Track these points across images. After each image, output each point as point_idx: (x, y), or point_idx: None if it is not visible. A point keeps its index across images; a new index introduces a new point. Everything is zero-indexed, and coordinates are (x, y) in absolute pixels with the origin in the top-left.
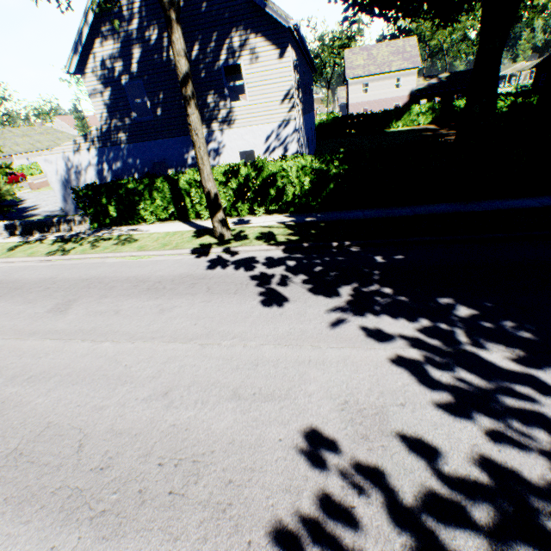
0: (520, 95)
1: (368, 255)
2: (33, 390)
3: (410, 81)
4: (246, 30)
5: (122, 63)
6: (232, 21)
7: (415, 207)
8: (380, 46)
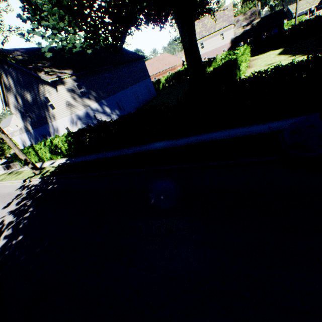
0: (289, 30)
1: (52, 184)
2: None
3: (229, 33)
4: (43, 84)
5: (18, 103)
6: (37, 82)
7: (101, 153)
8: (209, 16)
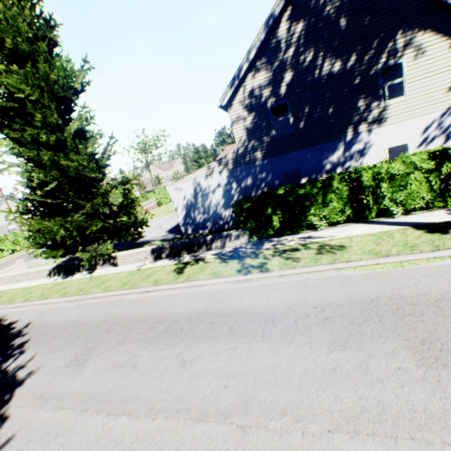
0: None
1: None
2: None
3: None
4: (412, 30)
5: (270, 88)
6: (396, 26)
7: None
8: None
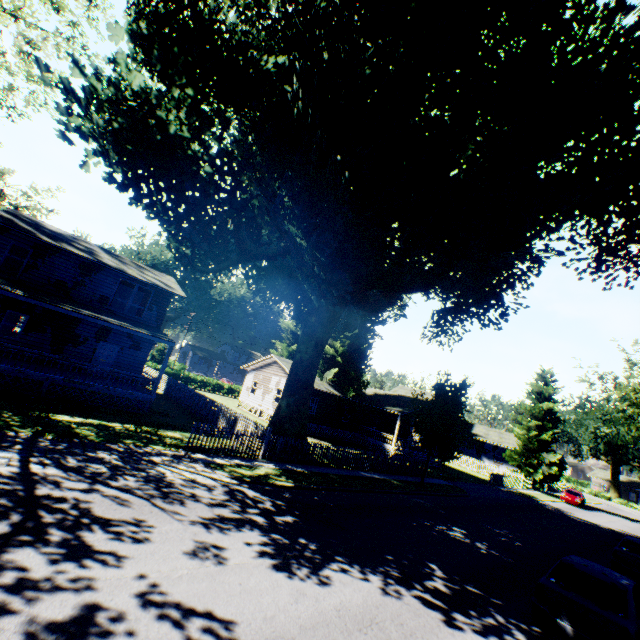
0: None
1: None
2: (590, 514)
3: None
4: None
5: None
6: None
7: None
8: None
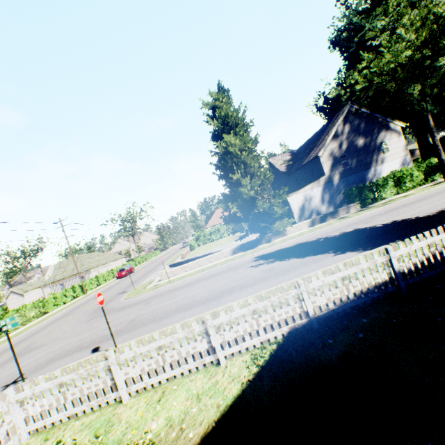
0: None
1: None
2: None
3: None
4: (385, 131)
5: (338, 149)
6: (380, 129)
7: None
8: None
